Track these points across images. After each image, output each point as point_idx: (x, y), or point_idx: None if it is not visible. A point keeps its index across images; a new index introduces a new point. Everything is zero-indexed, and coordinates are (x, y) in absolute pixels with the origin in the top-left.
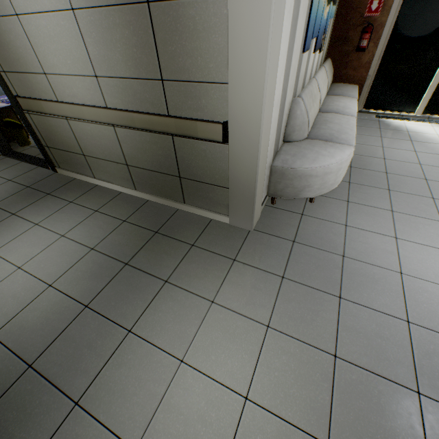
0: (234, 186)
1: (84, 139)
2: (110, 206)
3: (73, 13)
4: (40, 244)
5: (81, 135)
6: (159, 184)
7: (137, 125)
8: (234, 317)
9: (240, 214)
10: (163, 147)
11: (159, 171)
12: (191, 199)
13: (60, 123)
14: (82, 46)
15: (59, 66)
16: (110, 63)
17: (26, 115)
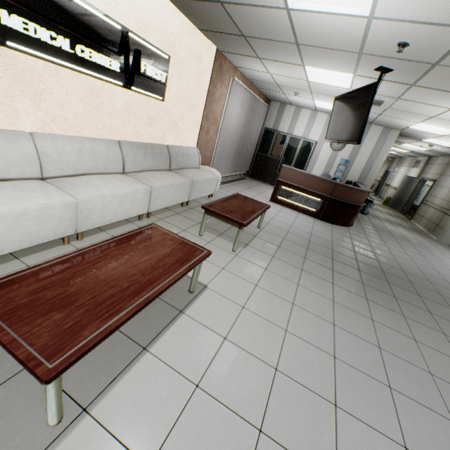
0: (444, 228)
1: (427, 212)
2: (412, 226)
3: (449, 189)
4: (390, 218)
5: (427, 211)
6: (431, 227)
7: (440, 210)
8: (409, 233)
9: (440, 236)
10: (440, 217)
11: (434, 223)
12: (433, 232)
13: (426, 207)
14: (446, 194)
15: (439, 196)
16: (447, 198)
17: (421, 204)
